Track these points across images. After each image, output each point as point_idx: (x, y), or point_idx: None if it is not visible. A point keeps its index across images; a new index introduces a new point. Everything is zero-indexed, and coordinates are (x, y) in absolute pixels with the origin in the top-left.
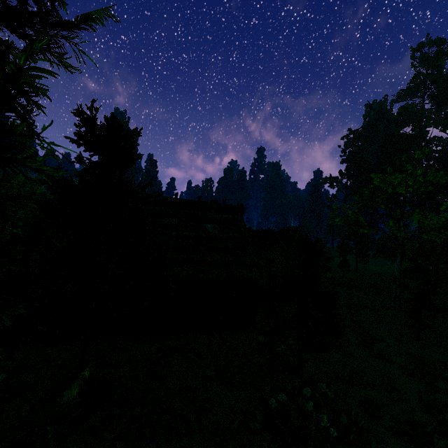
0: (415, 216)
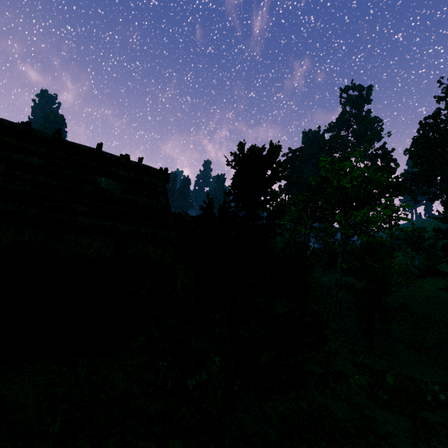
0: (357, 213)
